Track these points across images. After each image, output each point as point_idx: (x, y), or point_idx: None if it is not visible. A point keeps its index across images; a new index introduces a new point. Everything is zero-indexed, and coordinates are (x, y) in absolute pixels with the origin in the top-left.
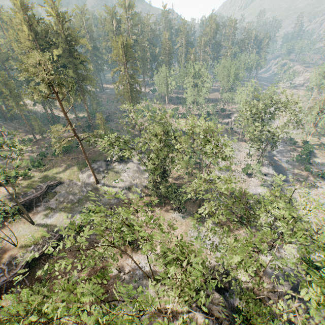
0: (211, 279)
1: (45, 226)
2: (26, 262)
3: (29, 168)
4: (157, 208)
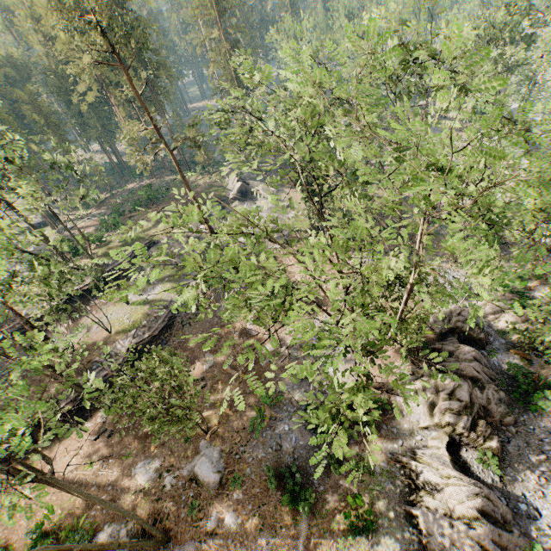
0: (448, 332)
1: (146, 303)
2: (130, 351)
3: (102, 231)
4: None
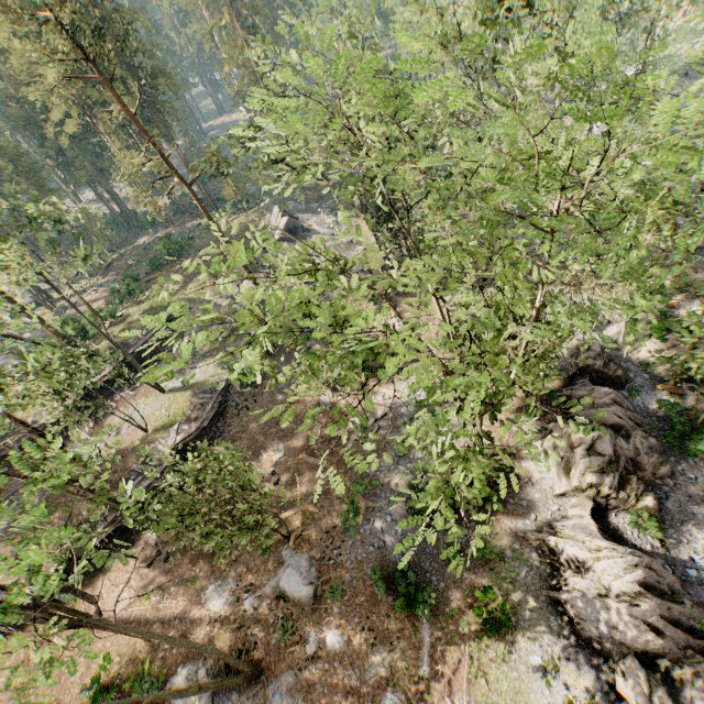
0: (577, 373)
1: (186, 389)
2: (176, 451)
3: (115, 304)
4: (405, 297)
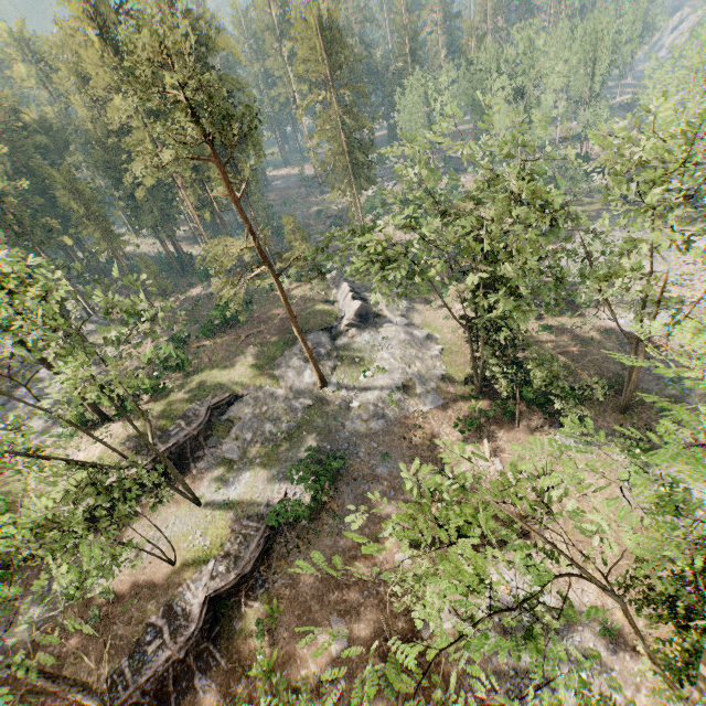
0: None
1: (228, 507)
2: (206, 604)
3: (159, 372)
4: (498, 429)
